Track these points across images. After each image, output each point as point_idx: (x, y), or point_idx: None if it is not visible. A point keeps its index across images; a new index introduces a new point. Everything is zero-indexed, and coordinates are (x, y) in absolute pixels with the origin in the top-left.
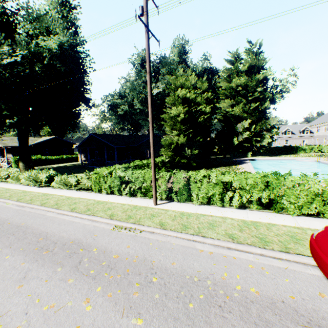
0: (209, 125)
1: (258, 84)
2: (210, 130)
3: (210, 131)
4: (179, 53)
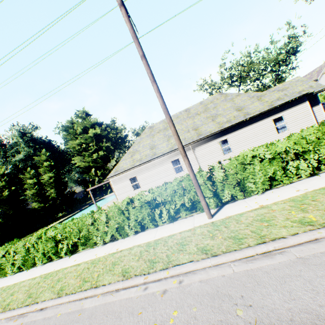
0: (63, 183)
1: (92, 140)
2: (64, 187)
3: (61, 190)
4: (21, 135)
